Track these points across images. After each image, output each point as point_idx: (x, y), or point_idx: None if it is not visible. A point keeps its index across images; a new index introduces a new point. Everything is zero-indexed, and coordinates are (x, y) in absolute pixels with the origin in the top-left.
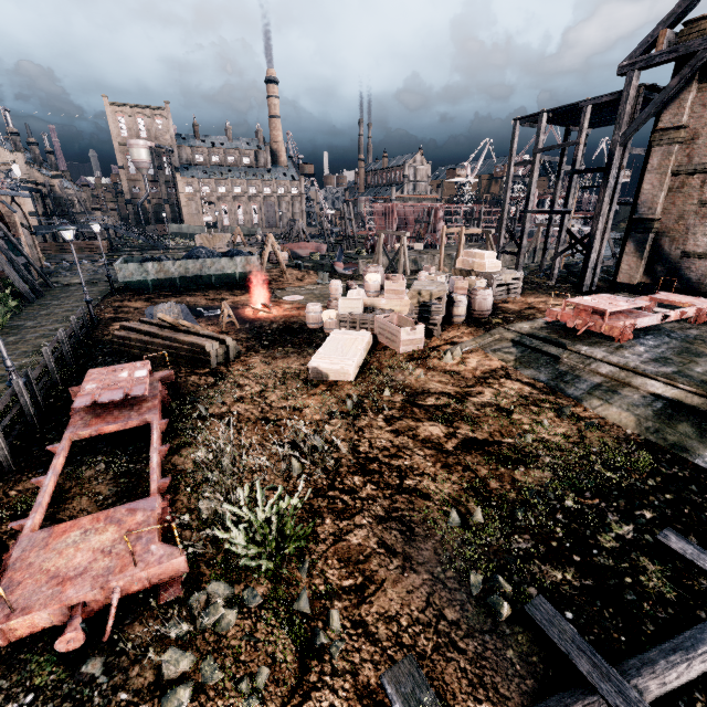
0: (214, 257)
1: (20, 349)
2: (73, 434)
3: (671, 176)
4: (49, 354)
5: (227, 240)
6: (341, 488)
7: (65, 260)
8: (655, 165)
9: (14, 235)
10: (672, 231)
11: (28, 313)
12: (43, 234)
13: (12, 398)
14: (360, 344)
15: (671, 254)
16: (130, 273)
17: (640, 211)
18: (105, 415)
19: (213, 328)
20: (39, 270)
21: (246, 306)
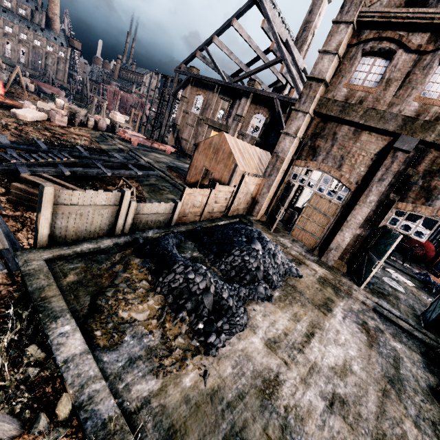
0: None
1: None
2: None
3: (183, 112)
4: None
5: None
6: (6, 129)
7: None
8: (180, 107)
9: None
10: (181, 130)
11: None
12: None
13: None
14: (39, 114)
15: (180, 138)
16: None
17: (175, 121)
18: None
19: None
20: None
21: None
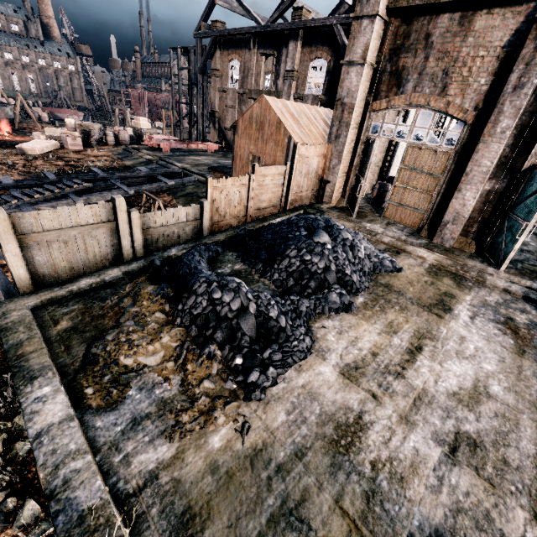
0: None
1: None
2: None
3: (218, 92)
4: None
5: None
6: (13, 169)
7: None
8: (213, 86)
9: None
10: (222, 118)
11: None
12: None
13: None
14: (48, 143)
15: (223, 128)
16: None
17: (212, 107)
18: None
19: None
20: None
21: None
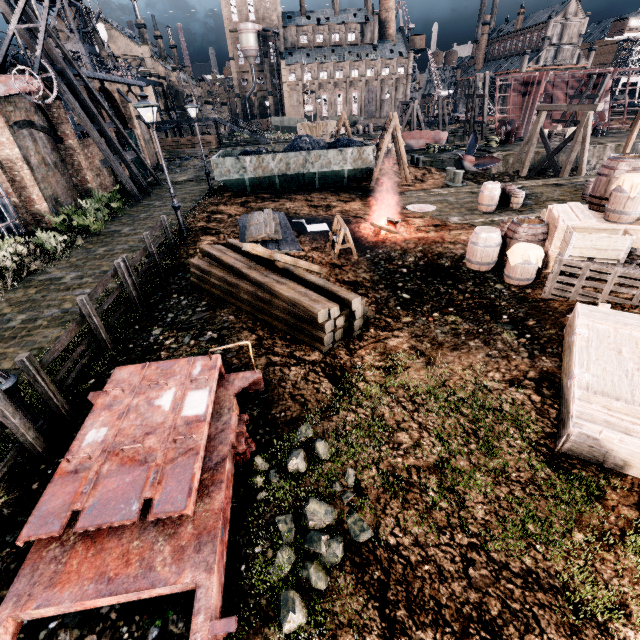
0: (320, 149)
1: (101, 268)
2: (16, 614)
3: None
4: (87, 306)
5: (330, 129)
6: None
7: (180, 156)
8: None
9: (131, 129)
10: None
11: (129, 215)
12: (165, 130)
13: (54, 362)
14: None
15: None
16: (227, 170)
17: None
18: (106, 534)
19: (320, 256)
20: (148, 166)
21: (361, 219)
